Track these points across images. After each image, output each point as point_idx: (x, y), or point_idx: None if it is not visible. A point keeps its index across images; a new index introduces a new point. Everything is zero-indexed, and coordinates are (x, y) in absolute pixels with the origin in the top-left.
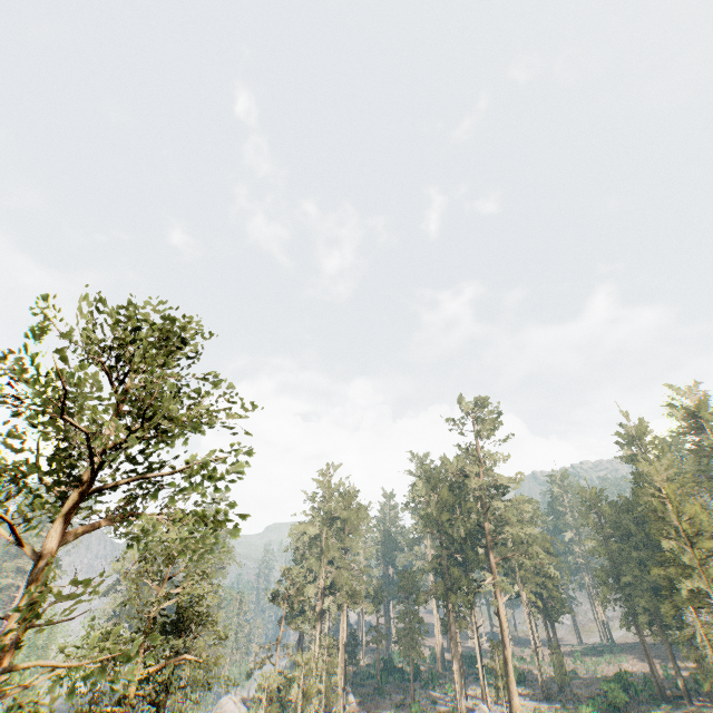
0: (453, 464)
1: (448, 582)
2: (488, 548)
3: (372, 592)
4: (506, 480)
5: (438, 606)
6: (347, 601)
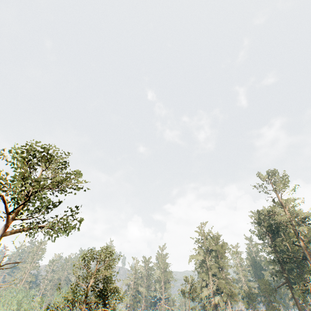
0: (264, 209)
1: (289, 284)
2: (308, 259)
3: (243, 293)
4: (304, 213)
5: (293, 304)
6: (229, 298)
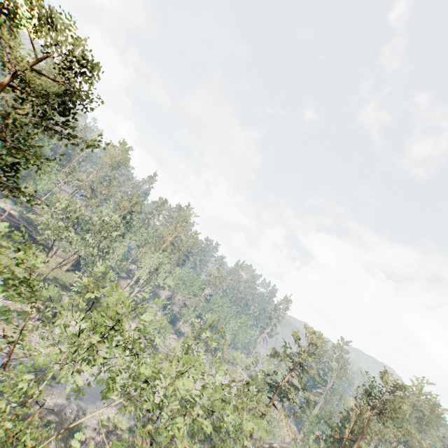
0: None
1: None
2: None
3: None
4: None
5: None
6: None
